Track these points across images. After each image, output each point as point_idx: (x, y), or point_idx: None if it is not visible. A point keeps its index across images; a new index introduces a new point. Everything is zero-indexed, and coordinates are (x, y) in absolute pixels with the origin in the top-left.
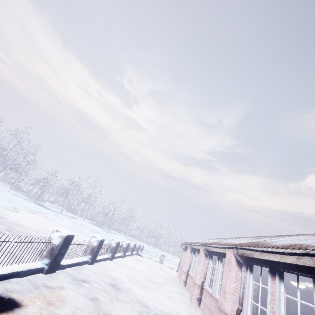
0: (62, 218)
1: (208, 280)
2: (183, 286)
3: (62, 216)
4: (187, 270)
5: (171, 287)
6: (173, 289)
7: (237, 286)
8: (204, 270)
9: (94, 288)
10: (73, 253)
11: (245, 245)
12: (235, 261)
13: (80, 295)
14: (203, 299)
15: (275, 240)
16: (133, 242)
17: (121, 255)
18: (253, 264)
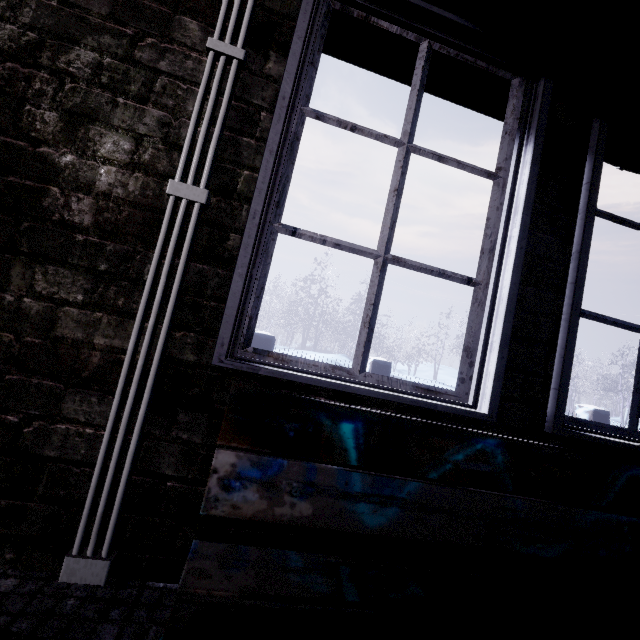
0: None
1: None
2: None
3: None
4: None
5: None
6: None
7: None
8: None
9: None
10: None
11: None
12: None
13: None
14: None
15: None
16: None
17: None
18: None
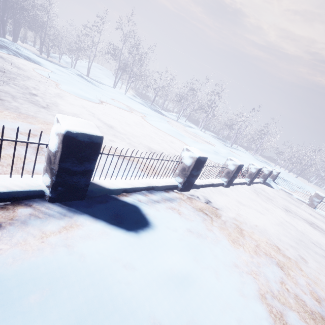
0: (173, 124)
1: None
2: None
3: (177, 124)
4: None
5: None
6: None
7: None
8: None
9: None
10: None
11: None
12: None
13: None
14: None
15: None
16: (256, 165)
17: (221, 183)
18: None
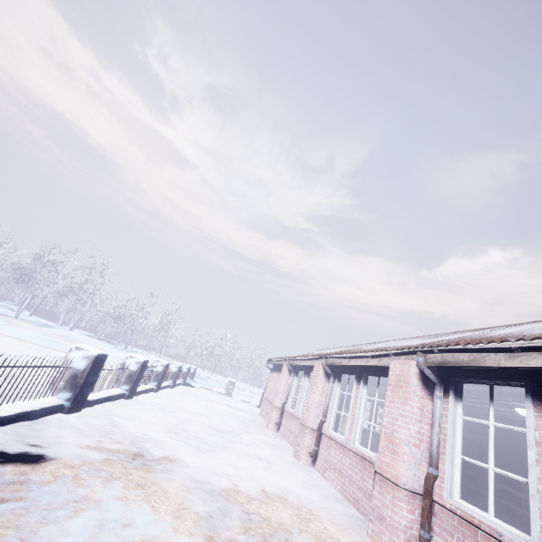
0: (17, 325)
1: (332, 419)
2: (274, 431)
3: (19, 323)
4: (282, 404)
5: (256, 436)
6: (259, 440)
7: (424, 428)
8: (325, 402)
9: (70, 478)
10: (4, 389)
11: (452, 343)
12: (418, 379)
13: (5, 515)
14: (323, 453)
15: (507, 332)
16: (177, 363)
17: (152, 388)
18: (463, 382)
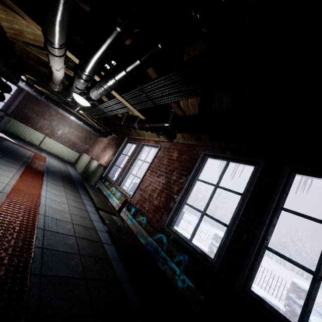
0: None
1: None
2: None
3: None
4: None
5: None
6: None
7: None
8: None
9: None
10: None
11: None
12: None
13: None
14: None
15: None
16: None
17: None
18: None
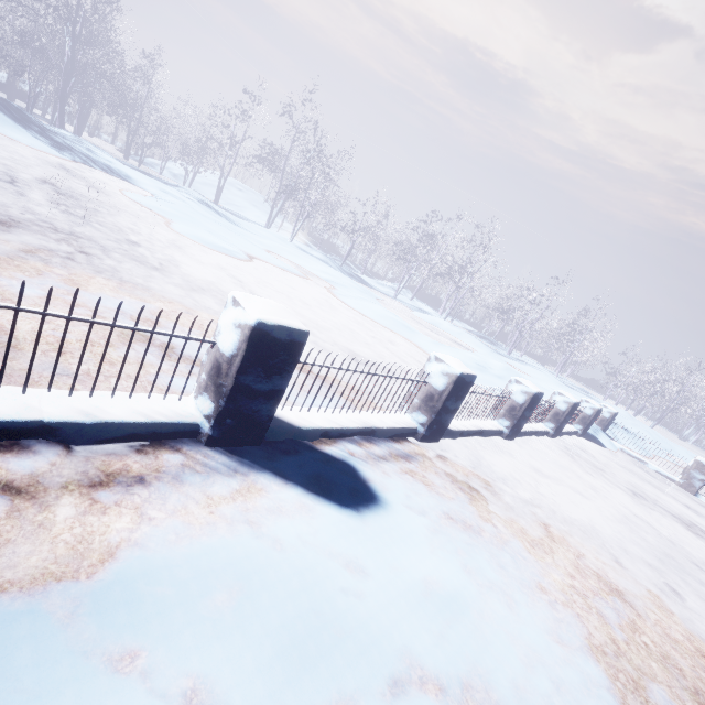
0: (388, 305)
1: None
2: None
3: (396, 304)
4: None
5: None
6: None
7: None
8: None
9: None
10: None
11: None
12: None
13: None
14: None
15: None
16: (567, 396)
17: (497, 429)
18: None
